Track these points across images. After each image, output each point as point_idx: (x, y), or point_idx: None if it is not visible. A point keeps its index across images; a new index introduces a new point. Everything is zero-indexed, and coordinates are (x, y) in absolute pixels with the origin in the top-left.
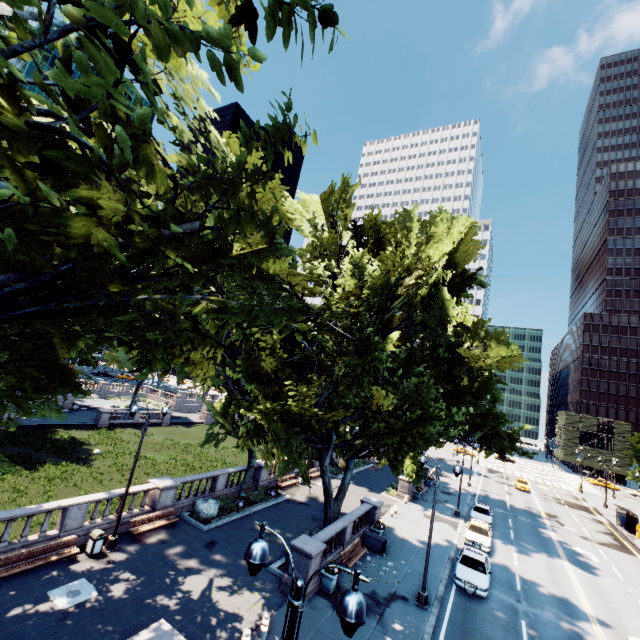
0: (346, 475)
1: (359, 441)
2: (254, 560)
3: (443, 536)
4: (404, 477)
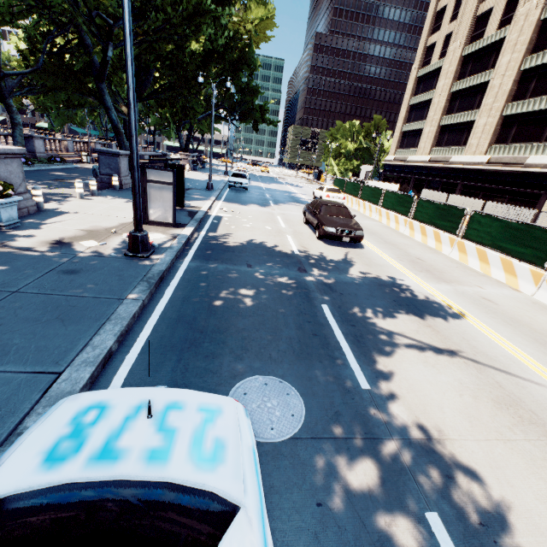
0: None
1: (139, 39)
2: None
3: (218, 179)
4: (184, 153)
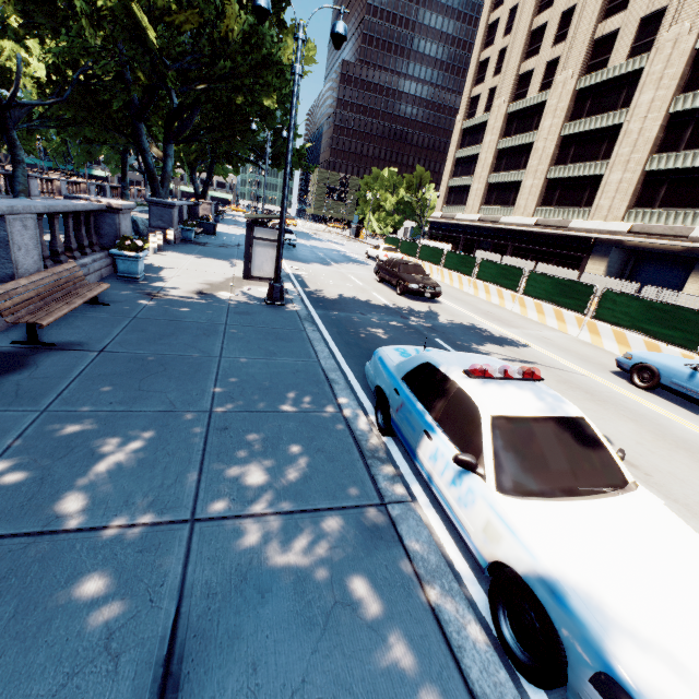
0: (167, 163)
1: (203, 86)
2: (266, 5)
3: None
4: (205, 201)
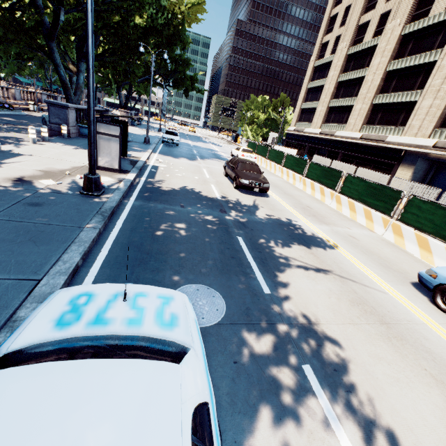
0: (79, 77)
1: None
2: None
3: (153, 134)
4: (124, 110)
